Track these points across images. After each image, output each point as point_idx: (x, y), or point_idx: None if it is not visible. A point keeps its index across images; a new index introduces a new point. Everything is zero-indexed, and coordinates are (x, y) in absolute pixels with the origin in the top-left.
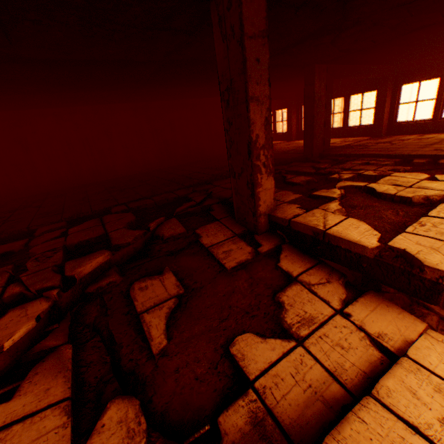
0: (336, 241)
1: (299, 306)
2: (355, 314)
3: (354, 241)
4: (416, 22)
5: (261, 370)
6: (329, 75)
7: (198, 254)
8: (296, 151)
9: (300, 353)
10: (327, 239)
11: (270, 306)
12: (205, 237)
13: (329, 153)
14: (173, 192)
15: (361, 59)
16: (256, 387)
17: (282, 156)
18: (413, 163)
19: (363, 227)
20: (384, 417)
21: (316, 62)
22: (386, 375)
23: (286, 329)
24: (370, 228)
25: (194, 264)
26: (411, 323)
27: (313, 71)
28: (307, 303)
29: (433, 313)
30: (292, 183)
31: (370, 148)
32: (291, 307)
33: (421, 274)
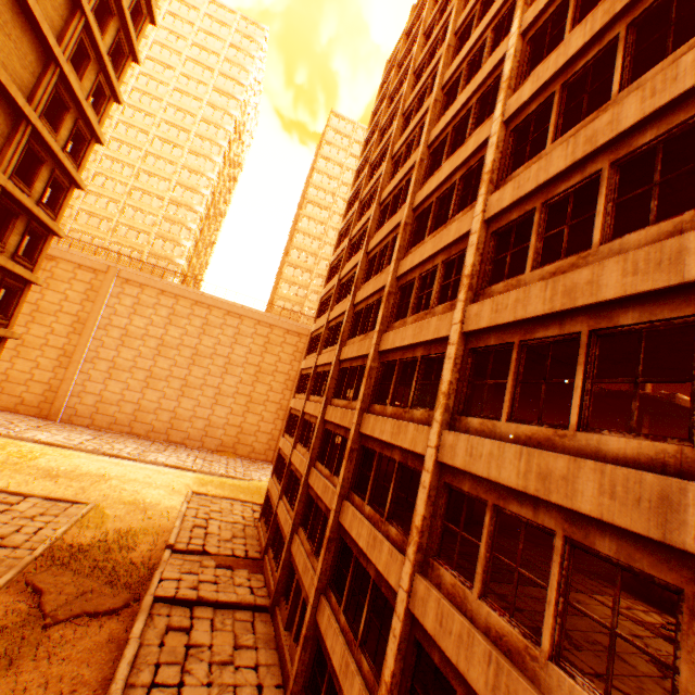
0: None
1: None
2: None
3: None
4: None
5: None
6: None
7: None
8: None
9: None
10: None
11: None
12: None
13: None
14: None
15: None
16: None
17: None
18: None
19: None
20: None
21: None
22: None
23: None
24: None
25: None
26: None
27: None
28: None
29: None
30: None
31: None
32: None
33: None
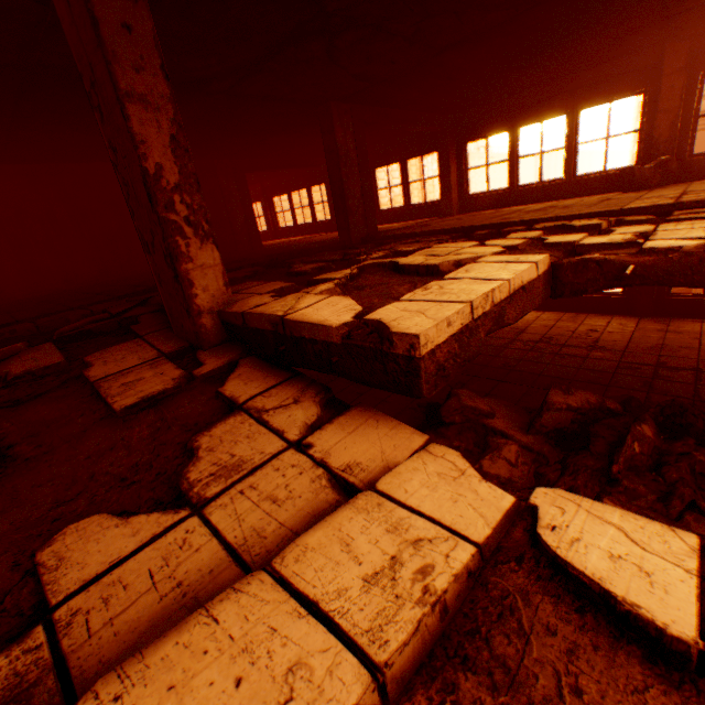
0: (299, 328)
1: (226, 448)
2: (321, 443)
3: (317, 321)
4: (437, 34)
5: (86, 581)
6: (358, 120)
7: (73, 397)
8: (334, 240)
9: (189, 528)
10: (290, 330)
11: (176, 460)
12: (98, 366)
13: (375, 236)
14: (87, 308)
15: (398, 98)
16: (56, 618)
17: (309, 246)
18: (474, 236)
19: (345, 304)
20: (264, 600)
21: (329, 97)
22: (317, 526)
23: (185, 493)
24: (353, 303)
25: (54, 414)
26: (405, 439)
27: (330, 111)
28: (244, 441)
29: (512, 441)
30: (297, 273)
31: (430, 226)
32: (210, 453)
33: (393, 349)
